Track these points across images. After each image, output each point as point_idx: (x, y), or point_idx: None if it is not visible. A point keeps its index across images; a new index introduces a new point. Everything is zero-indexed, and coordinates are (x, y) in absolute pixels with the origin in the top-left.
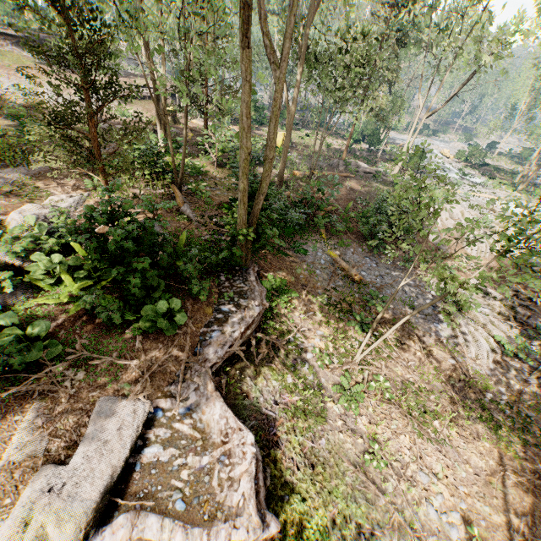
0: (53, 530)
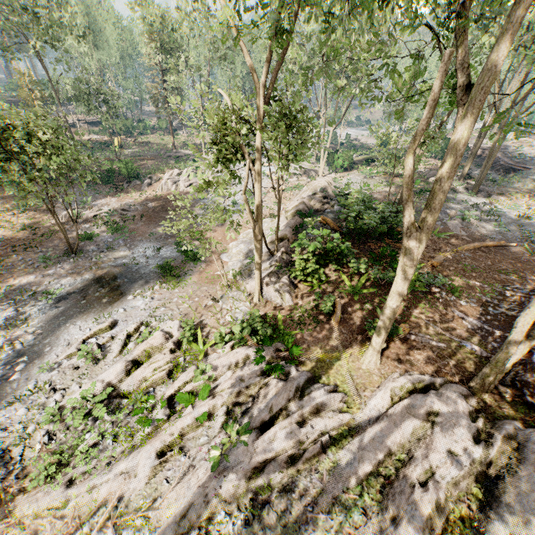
0: None
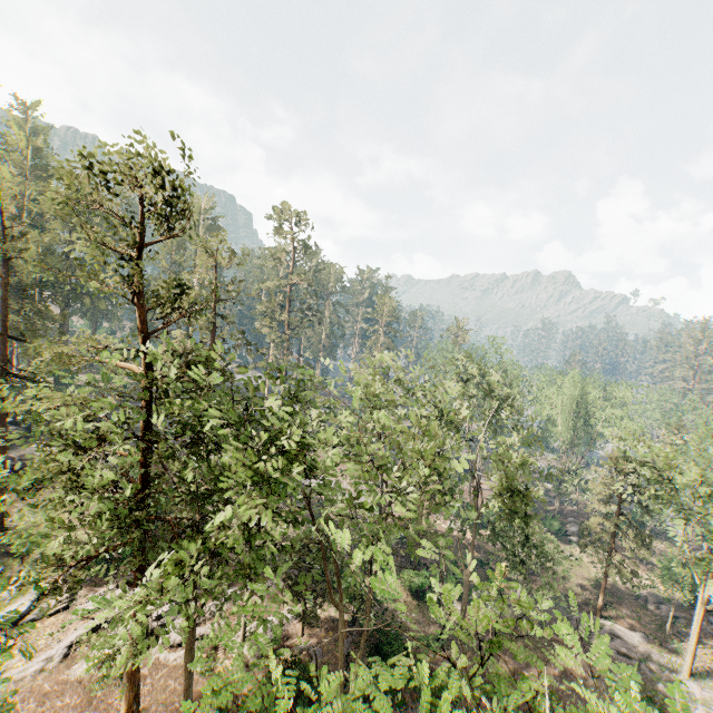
0: None
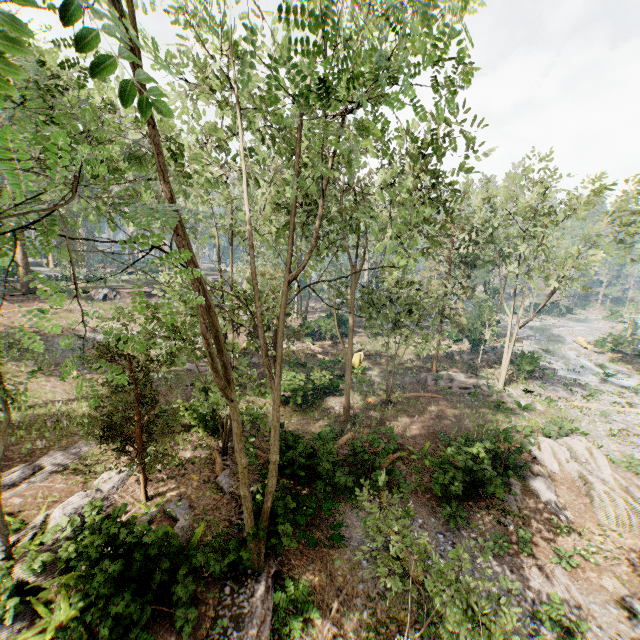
0: None
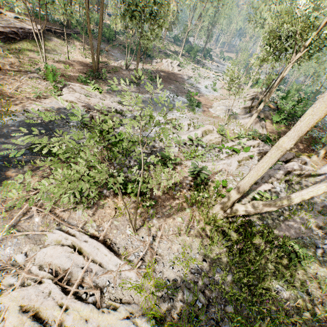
0: (12, 15)
